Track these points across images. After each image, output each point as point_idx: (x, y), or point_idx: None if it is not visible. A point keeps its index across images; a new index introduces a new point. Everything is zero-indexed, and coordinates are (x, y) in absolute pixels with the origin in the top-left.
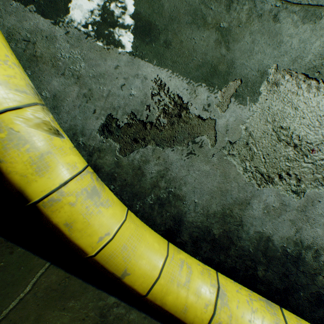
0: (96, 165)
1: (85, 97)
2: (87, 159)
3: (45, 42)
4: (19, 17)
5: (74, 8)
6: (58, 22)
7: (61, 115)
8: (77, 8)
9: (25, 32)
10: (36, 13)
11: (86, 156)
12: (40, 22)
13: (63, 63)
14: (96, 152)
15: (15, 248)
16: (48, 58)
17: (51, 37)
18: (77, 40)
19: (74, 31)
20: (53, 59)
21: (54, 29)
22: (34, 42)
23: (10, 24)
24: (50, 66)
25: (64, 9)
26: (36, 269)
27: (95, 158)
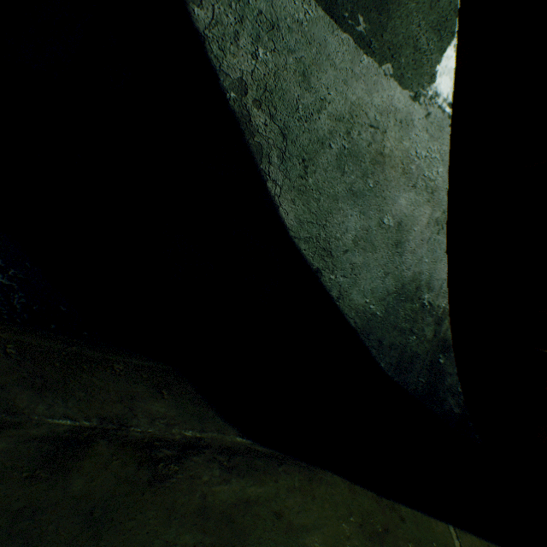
0: (445, 339)
1: (436, 224)
2: (433, 329)
3: (398, 130)
4: (369, 85)
5: (442, 74)
6: (418, 96)
7: (403, 256)
8: (445, 74)
9: (373, 112)
10: (391, 78)
11: (432, 325)
12: (394, 94)
13: (415, 166)
14: (447, 317)
15: (399, 509)
16: (398, 158)
17: (406, 121)
18: (437, 128)
19: (436, 112)
20: (404, 160)
21: (411, 108)
22: (382, 130)
23: (354, 95)
24: (399, 171)
25: (428, 74)
26: (448, 542)
27: (444, 328)
